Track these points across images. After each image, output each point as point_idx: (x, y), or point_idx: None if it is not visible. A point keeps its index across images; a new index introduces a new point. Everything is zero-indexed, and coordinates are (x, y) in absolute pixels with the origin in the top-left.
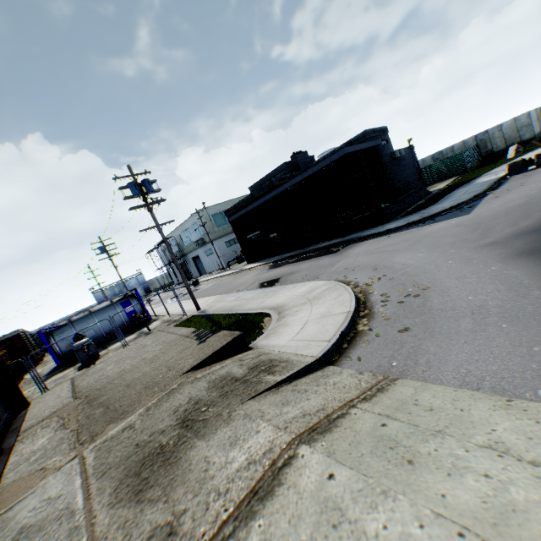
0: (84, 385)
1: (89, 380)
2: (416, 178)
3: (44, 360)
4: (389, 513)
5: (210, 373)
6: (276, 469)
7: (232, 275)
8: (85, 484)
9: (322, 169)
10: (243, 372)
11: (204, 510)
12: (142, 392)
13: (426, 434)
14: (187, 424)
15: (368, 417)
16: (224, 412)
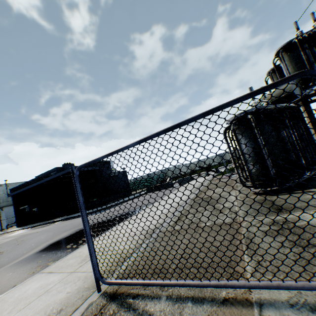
0: None
1: None
2: (125, 186)
3: None
4: None
5: None
6: None
7: None
8: None
9: (61, 176)
10: None
11: None
12: None
13: None
14: None
15: None
16: None
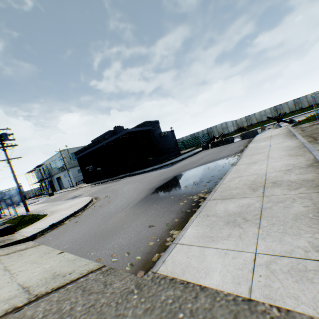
0: None
1: None
2: (174, 146)
3: None
4: None
5: None
6: None
7: (72, 191)
8: None
9: (120, 137)
10: None
11: None
12: None
13: None
14: None
15: None
16: None
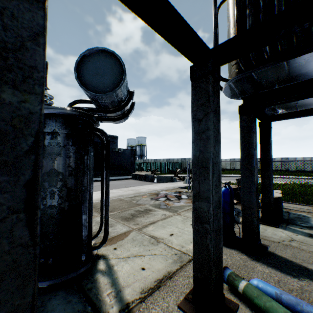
0: None
1: None
2: (129, 165)
3: None
4: None
5: None
6: None
7: None
8: None
9: None
10: None
11: None
12: None
13: None
14: None
15: None
16: None
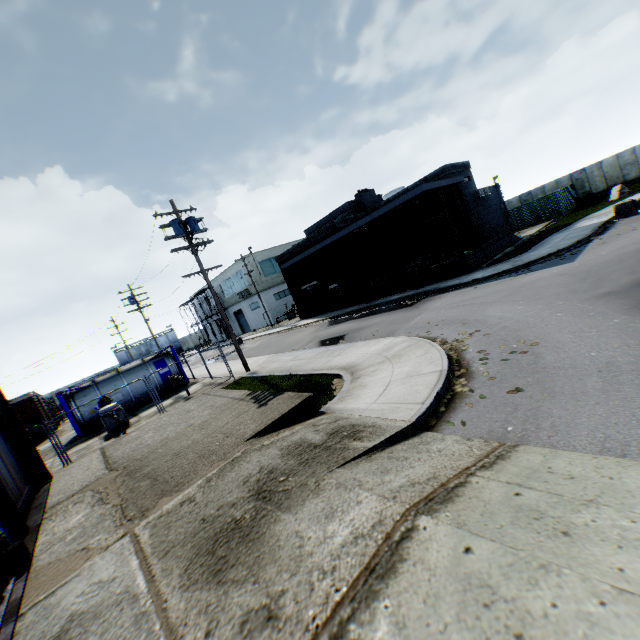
0: (119, 455)
1: (124, 450)
2: (502, 222)
3: (59, 429)
4: (555, 590)
5: (279, 439)
6: (394, 543)
7: (284, 333)
8: (145, 565)
9: (394, 209)
10: (322, 438)
11: (309, 591)
12: (197, 462)
13: (574, 503)
14: (264, 496)
15: (495, 485)
16: (310, 482)
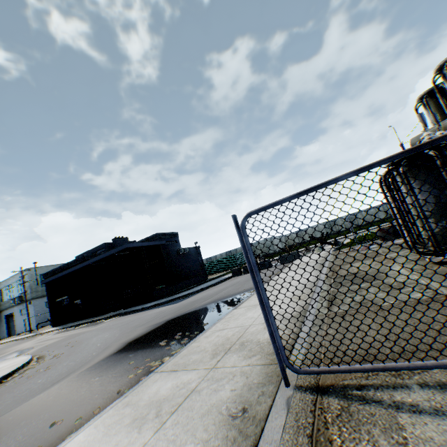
0: None
1: None
2: (199, 268)
3: None
4: None
5: None
6: None
7: (24, 340)
8: None
9: (115, 254)
10: None
11: None
12: None
13: None
14: None
15: None
16: None
